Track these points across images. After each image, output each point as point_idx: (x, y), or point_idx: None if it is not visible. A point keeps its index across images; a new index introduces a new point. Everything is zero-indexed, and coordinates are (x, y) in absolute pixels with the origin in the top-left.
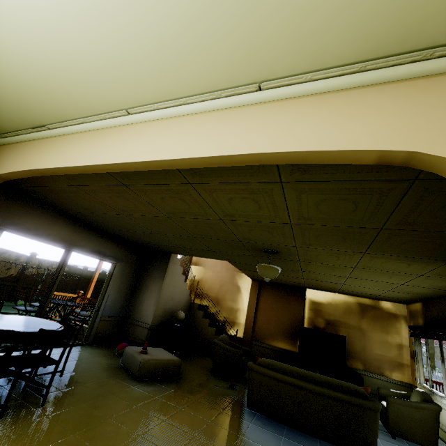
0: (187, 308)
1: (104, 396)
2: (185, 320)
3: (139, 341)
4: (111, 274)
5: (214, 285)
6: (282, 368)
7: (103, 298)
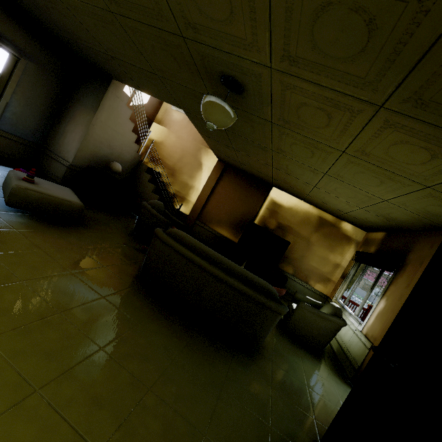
0: (132, 166)
1: None
2: (127, 178)
3: (54, 178)
4: (10, 71)
5: (174, 153)
6: (193, 244)
7: None
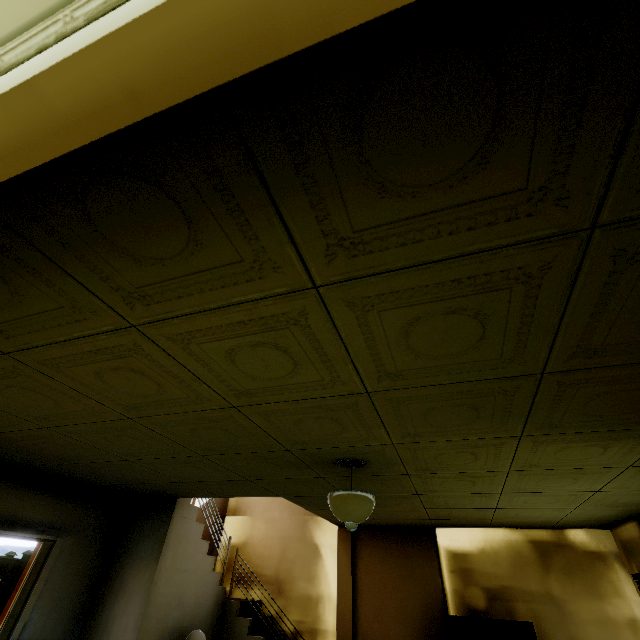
0: (215, 616)
1: None
2: None
3: None
4: (40, 567)
5: (270, 550)
6: None
7: (9, 636)
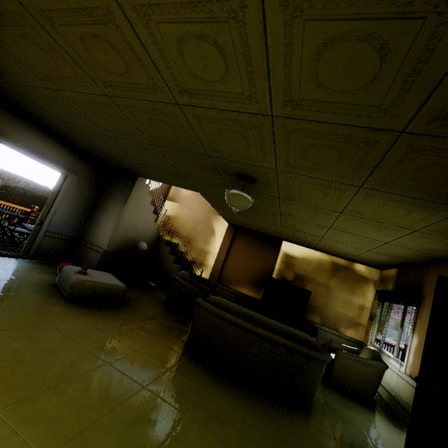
0: (153, 241)
1: (11, 308)
2: (149, 253)
3: (90, 265)
4: (60, 186)
5: (188, 224)
6: (233, 308)
7: (48, 212)
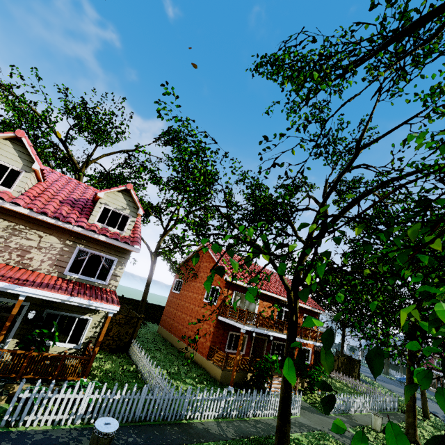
0: None
1: None
2: None
3: None
4: None
5: None
6: None
7: None
